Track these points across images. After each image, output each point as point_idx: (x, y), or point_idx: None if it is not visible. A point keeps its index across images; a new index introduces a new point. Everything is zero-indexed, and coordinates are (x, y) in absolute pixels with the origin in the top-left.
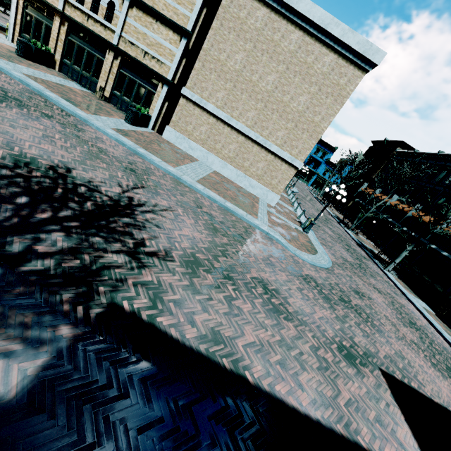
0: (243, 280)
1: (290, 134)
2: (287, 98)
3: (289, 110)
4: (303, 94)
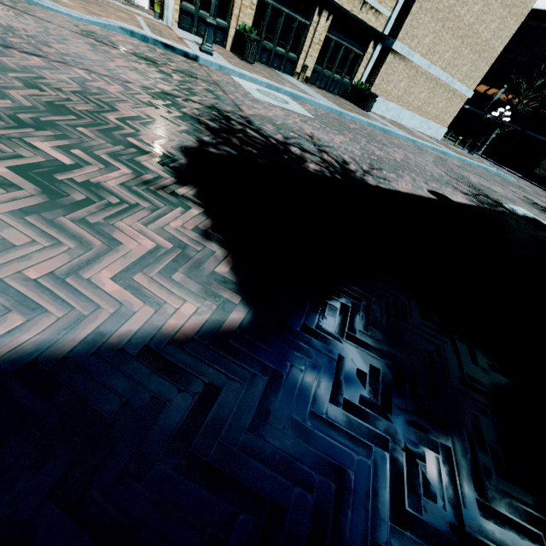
0: None
1: (472, 66)
2: (482, 28)
3: (480, 42)
4: (495, 21)
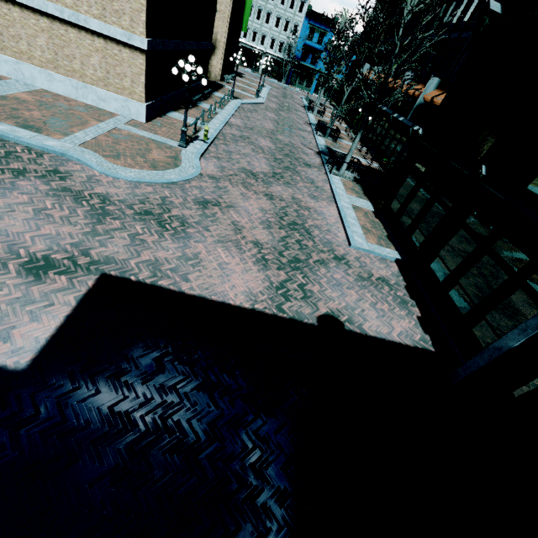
0: None
1: None
2: None
3: None
4: None
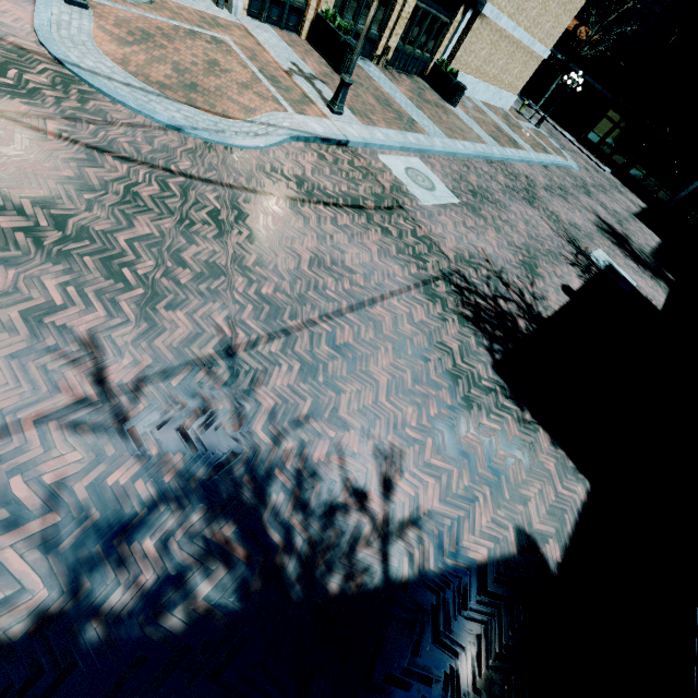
0: (618, 217)
1: (556, 22)
2: None
3: None
4: None
